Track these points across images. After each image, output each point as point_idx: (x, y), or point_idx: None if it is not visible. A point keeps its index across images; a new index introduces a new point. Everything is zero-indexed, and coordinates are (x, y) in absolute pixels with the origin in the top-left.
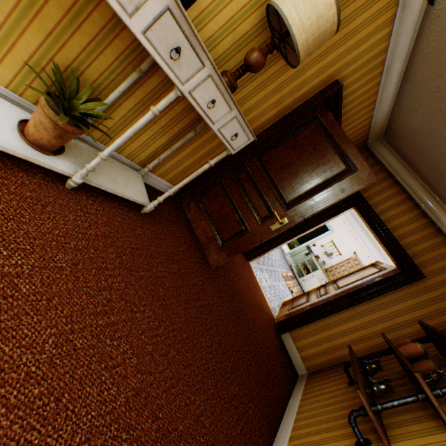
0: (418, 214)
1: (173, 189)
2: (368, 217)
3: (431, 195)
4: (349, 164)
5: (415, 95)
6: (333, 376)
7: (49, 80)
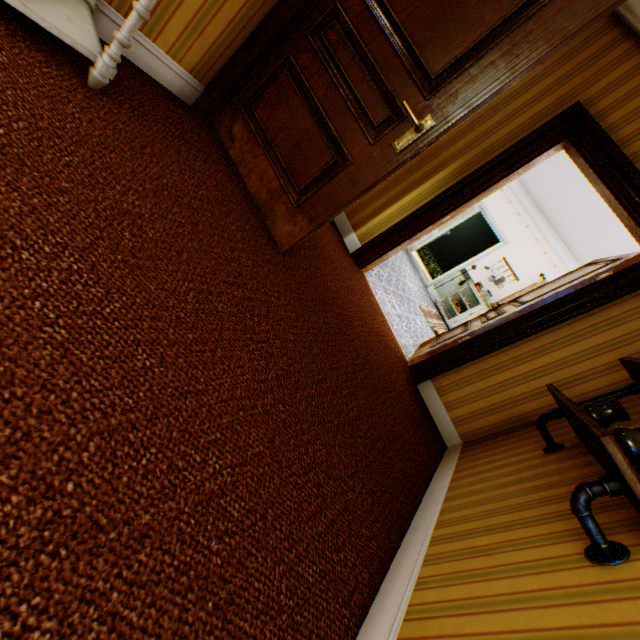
0: None
1: None
2: (597, 155)
3: None
4: None
5: None
6: (511, 443)
7: None
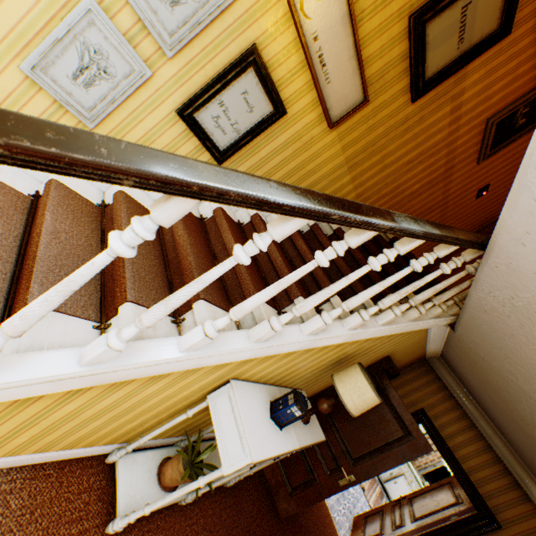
0: (485, 445)
1: (254, 469)
2: (436, 441)
3: (493, 428)
4: (406, 428)
5: (457, 358)
6: None
7: (179, 428)
